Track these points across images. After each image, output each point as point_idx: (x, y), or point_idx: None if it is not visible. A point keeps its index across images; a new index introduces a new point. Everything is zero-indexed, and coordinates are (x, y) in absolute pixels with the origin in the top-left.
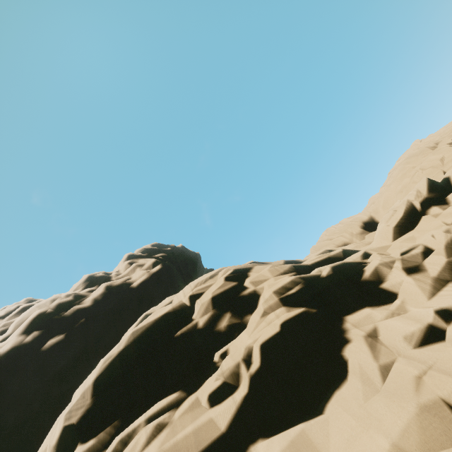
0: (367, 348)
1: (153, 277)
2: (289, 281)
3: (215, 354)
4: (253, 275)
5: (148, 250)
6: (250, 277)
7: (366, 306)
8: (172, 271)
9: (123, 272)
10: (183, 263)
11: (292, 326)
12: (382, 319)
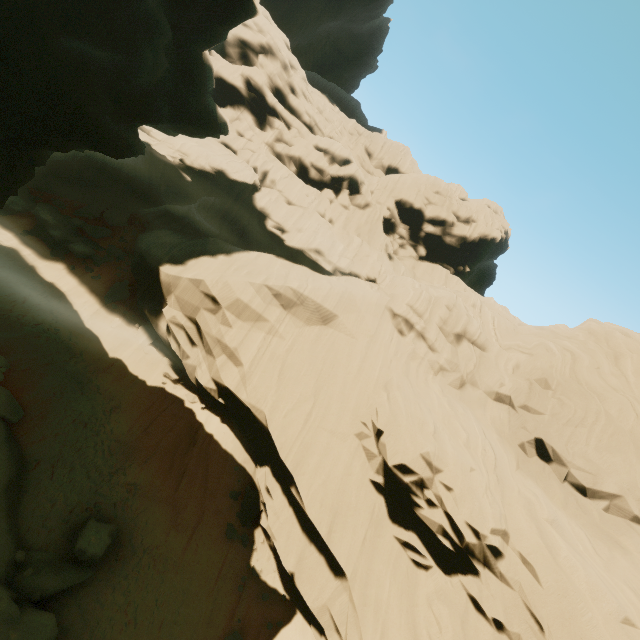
0: (232, 114)
1: None
2: (257, 78)
3: (213, 51)
4: (267, 59)
5: None
6: (265, 57)
7: (254, 118)
8: None
9: None
10: None
11: (234, 84)
12: (247, 122)
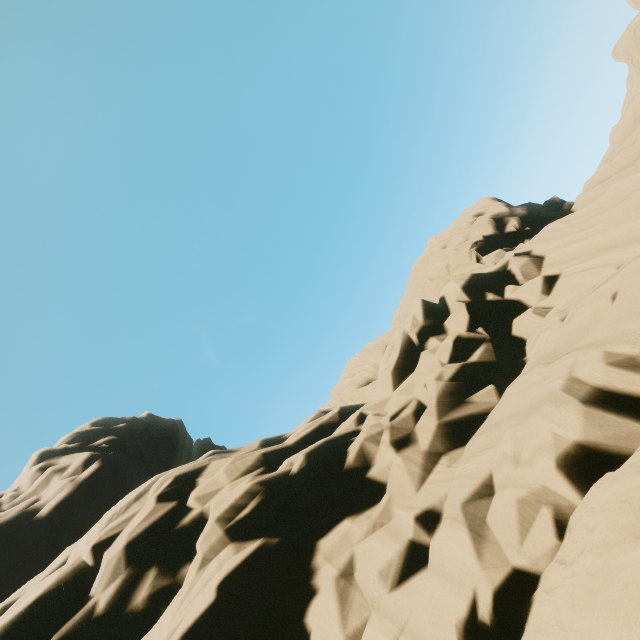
0: (336, 603)
1: (83, 488)
2: (242, 493)
3: None
4: (202, 483)
5: (84, 434)
6: (198, 487)
7: (346, 517)
8: (122, 468)
9: (27, 490)
10: (150, 444)
11: (237, 582)
12: (361, 538)
